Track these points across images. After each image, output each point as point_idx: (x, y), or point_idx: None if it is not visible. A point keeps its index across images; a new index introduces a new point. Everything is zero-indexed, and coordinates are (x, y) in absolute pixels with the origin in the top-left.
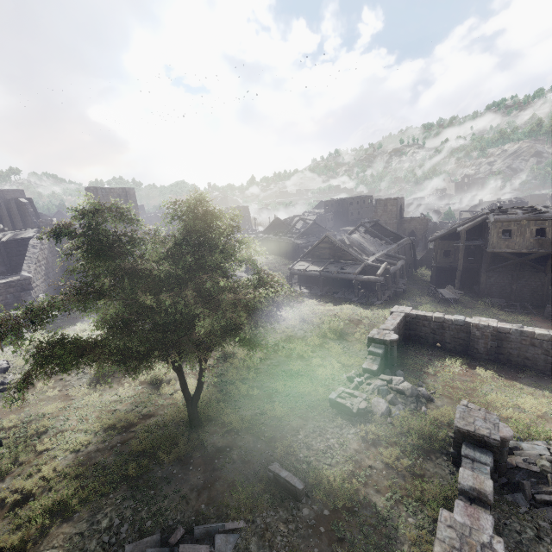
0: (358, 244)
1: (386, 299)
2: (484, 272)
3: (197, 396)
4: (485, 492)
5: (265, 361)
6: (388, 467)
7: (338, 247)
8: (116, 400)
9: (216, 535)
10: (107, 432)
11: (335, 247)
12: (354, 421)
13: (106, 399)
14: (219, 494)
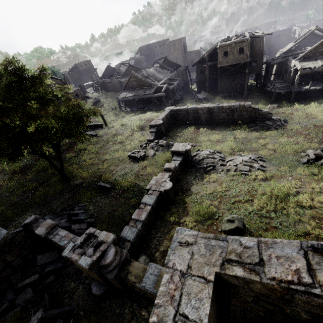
0: (152, 75)
1: (169, 105)
2: (219, 80)
3: (61, 168)
4: (171, 168)
5: (102, 148)
6: (149, 173)
7: (140, 79)
8: (25, 181)
9: (75, 208)
10: (24, 193)
11: (139, 80)
12: (139, 161)
13: (20, 182)
14: (77, 198)
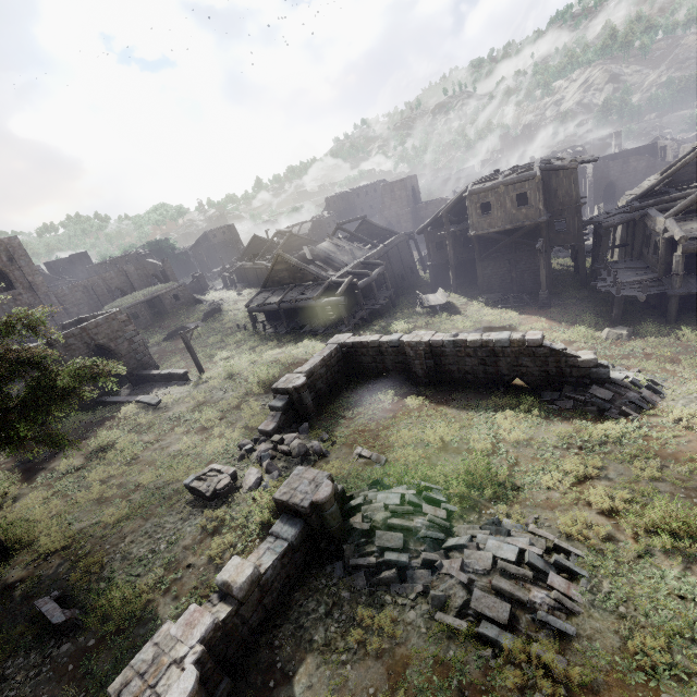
0: (325, 256)
1: (357, 323)
2: (478, 263)
3: None
4: (234, 585)
5: (152, 445)
6: (211, 560)
7: (295, 267)
8: None
9: None
10: None
11: (293, 267)
12: (209, 506)
13: None
14: None
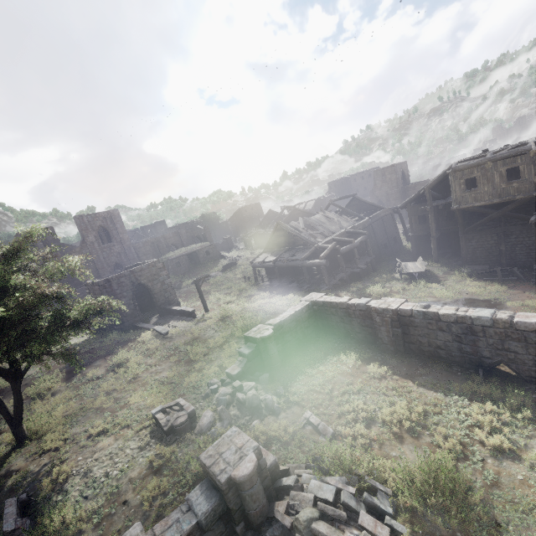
0: (316, 226)
1: (337, 283)
2: (461, 235)
3: (15, 415)
4: None
5: (151, 368)
6: (143, 503)
7: (290, 233)
8: None
9: None
10: None
11: (288, 234)
12: (164, 440)
13: None
14: None
